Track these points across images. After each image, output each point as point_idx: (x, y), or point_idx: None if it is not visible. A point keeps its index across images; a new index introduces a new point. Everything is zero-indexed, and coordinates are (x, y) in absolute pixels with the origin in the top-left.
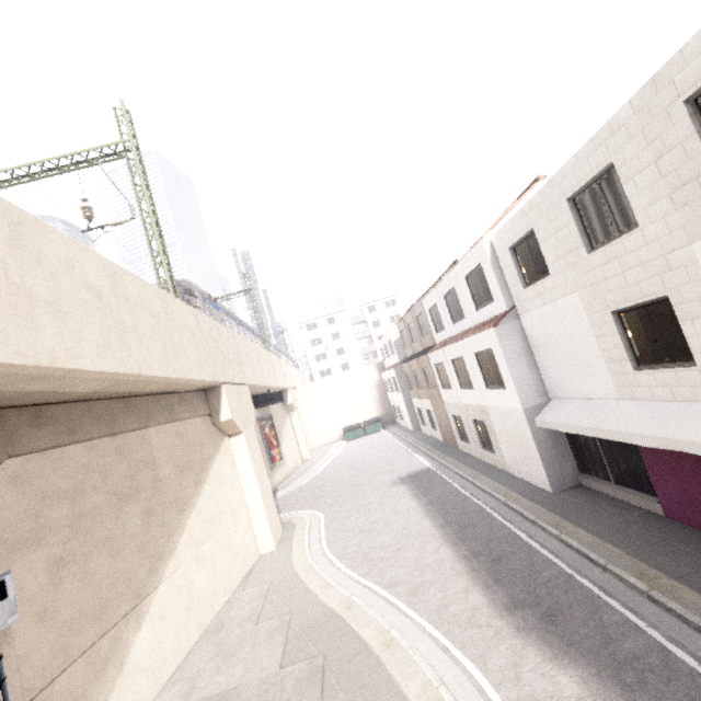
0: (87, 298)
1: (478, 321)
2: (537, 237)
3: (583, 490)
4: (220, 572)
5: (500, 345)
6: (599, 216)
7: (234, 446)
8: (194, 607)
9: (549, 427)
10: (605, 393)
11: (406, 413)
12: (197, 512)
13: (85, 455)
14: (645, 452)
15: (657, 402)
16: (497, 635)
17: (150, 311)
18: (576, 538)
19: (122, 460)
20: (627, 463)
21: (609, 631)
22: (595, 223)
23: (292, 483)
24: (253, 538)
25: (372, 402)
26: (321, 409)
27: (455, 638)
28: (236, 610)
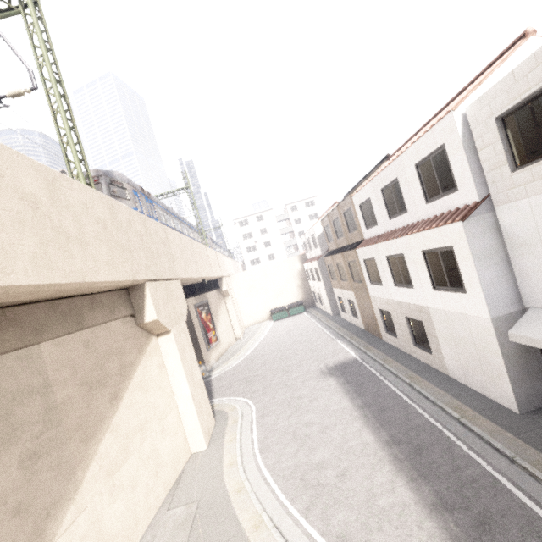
0: None
1: (426, 215)
2: None
3: None
4: (143, 492)
5: (468, 243)
6: None
7: (163, 345)
8: None
9: (534, 345)
10: None
11: (327, 300)
12: (113, 431)
13: None
14: None
15: None
16: None
17: (18, 192)
18: None
19: None
20: None
21: None
22: None
23: (227, 362)
24: (184, 438)
25: (295, 288)
26: (251, 293)
27: None
28: None
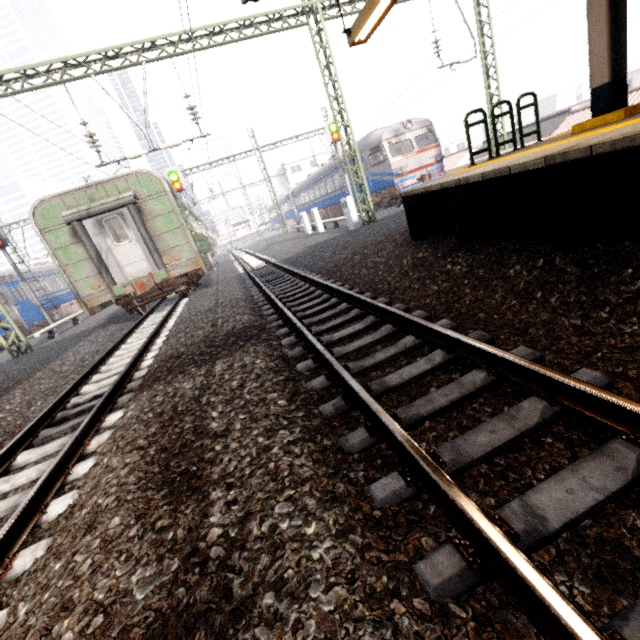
0: None
1: None
2: None
3: None
4: None
5: None
6: None
7: None
8: None
9: None
10: None
11: None
12: None
13: None
14: None
15: None
16: None
17: None
18: None
19: None
20: None
21: None
22: None
23: None
24: None
25: None
26: None
27: None
28: None
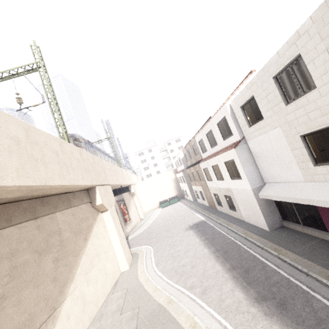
0: (9, 143)
1: (224, 146)
2: (256, 99)
3: (285, 229)
4: (100, 285)
5: (238, 157)
6: (291, 84)
7: (104, 217)
8: (86, 307)
9: (266, 198)
10: (296, 179)
11: (189, 193)
12: (86, 254)
13: (18, 232)
14: (321, 209)
15: (328, 182)
16: (254, 318)
17: (52, 150)
18: (287, 256)
19: (40, 232)
20: (309, 215)
21: (318, 314)
22: (289, 89)
23: (136, 231)
24: (117, 264)
25: (172, 188)
26: (148, 193)
27: (230, 320)
28: (109, 306)
